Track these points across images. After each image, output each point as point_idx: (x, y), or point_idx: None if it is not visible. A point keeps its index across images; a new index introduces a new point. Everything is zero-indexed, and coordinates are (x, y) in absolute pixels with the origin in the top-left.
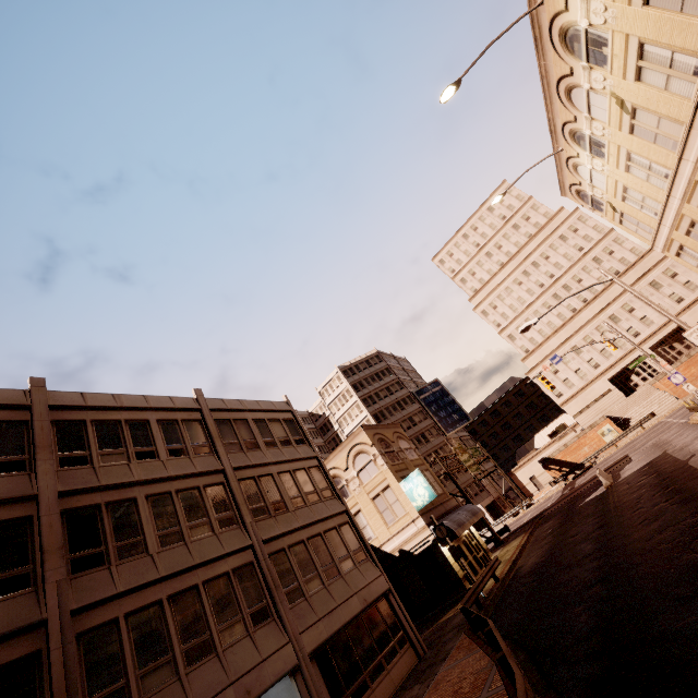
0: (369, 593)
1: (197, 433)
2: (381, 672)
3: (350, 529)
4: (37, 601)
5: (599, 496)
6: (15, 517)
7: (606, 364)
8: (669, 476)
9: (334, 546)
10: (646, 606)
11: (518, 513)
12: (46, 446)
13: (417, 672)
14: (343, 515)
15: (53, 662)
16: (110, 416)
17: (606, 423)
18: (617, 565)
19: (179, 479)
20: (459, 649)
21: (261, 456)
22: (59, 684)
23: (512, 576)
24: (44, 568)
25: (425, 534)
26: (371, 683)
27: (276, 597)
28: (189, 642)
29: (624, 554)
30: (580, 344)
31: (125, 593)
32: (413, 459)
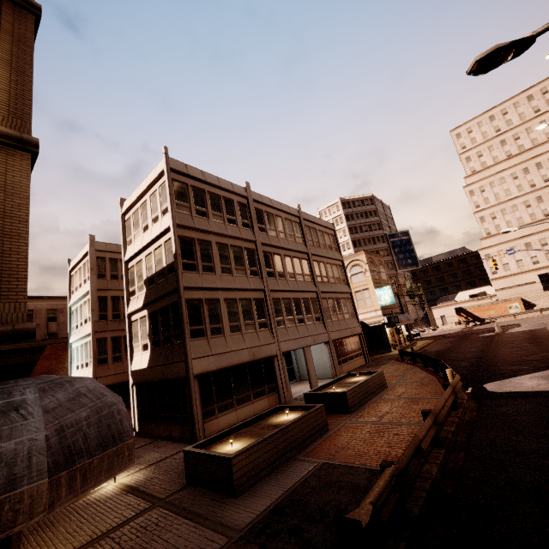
0: (354, 331)
1: (298, 230)
2: (352, 359)
3: (350, 302)
4: (261, 282)
5: (489, 336)
6: (250, 248)
7: (545, 264)
8: (538, 336)
9: (343, 306)
10: (496, 364)
11: (425, 331)
12: (255, 220)
13: (367, 365)
14: (348, 294)
15: (268, 304)
16: (269, 210)
17: (517, 302)
18: (488, 356)
19: (293, 251)
20: (392, 363)
21: (321, 251)
22: (270, 311)
23: (421, 351)
24: (262, 271)
25: (379, 319)
26: (348, 361)
27: (323, 315)
28: (298, 317)
29: (493, 354)
30: (534, 242)
31: (281, 291)
32: (384, 279)
